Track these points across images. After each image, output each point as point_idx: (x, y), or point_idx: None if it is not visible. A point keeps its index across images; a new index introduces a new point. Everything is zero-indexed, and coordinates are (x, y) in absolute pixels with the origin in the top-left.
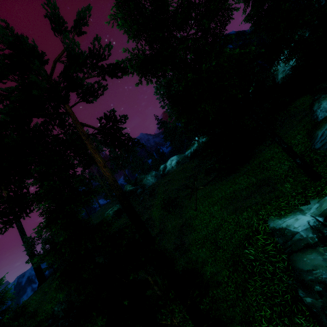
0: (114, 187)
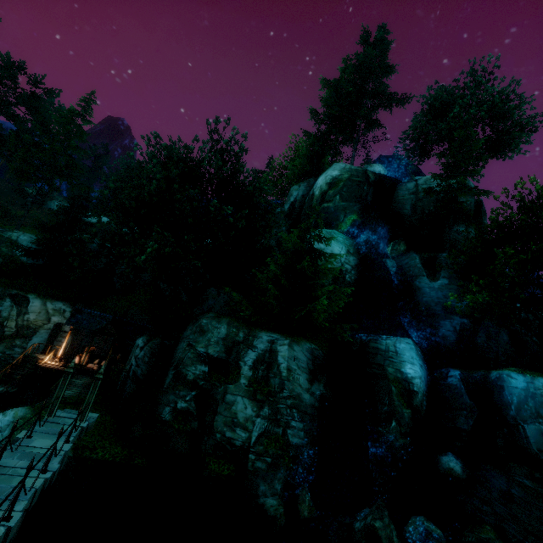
0: None
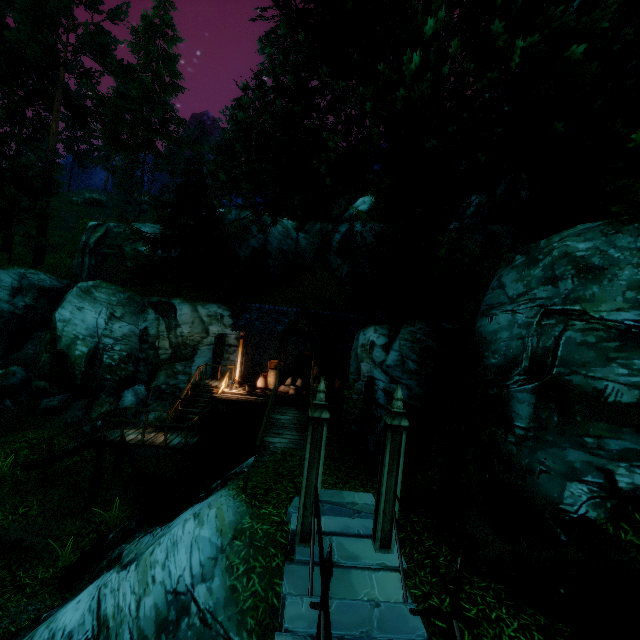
0: (49, 152)
